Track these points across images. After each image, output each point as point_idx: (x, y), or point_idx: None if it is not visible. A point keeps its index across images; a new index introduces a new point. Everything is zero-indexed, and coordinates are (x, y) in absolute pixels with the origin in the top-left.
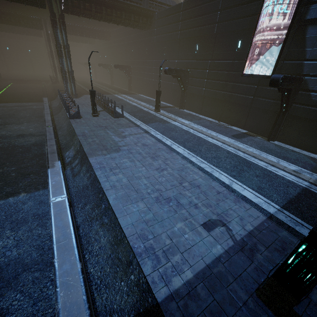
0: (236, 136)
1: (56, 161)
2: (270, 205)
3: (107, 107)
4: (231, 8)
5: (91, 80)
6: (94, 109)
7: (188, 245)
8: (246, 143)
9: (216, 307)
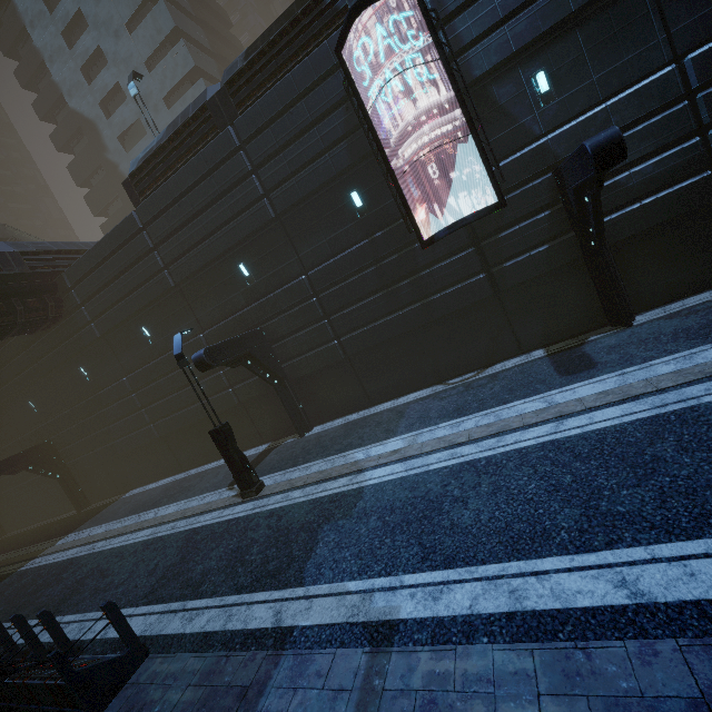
0: (572, 368)
1: None
2: None
3: (8, 684)
4: (279, 154)
5: None
6: None
7: None
8: (642, 357)
9: None
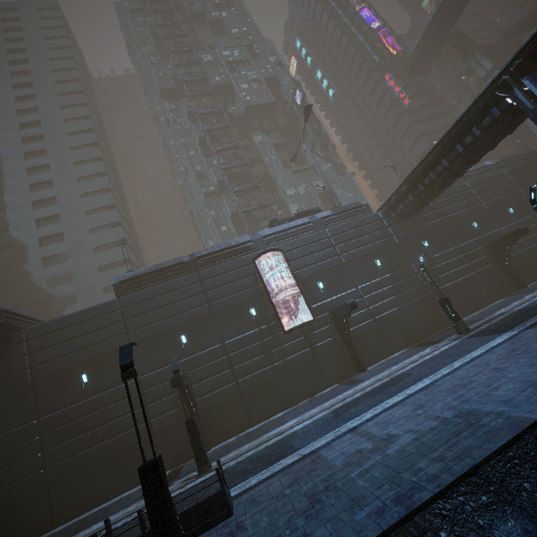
0: (355, 382)
1: None
2: (509, 333)
3: (150, 531)
4: (218, 287)
5: (146, 423)
6: (178, 535)
7: None
8: (376, 373)
9: None
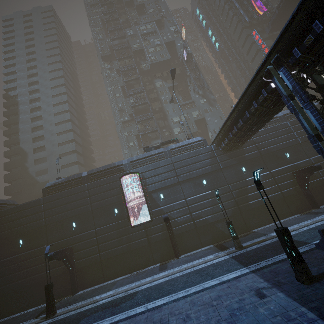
0: (162, 269)
1: None
2: (244, 270)
3: None
4: (98, 194)
5: None
6: None
7: (280, 307)
8: (175, 266)
9: (320, 300)
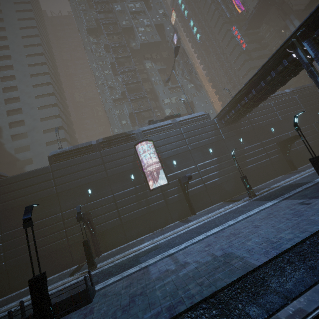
0: (187, 221)
1: (279, 315)
2: (273, 201)
3: None
4: (112, 161)
5: (36, 254)
6: (50, 317)
7: None
8: (199, 217)
9: None
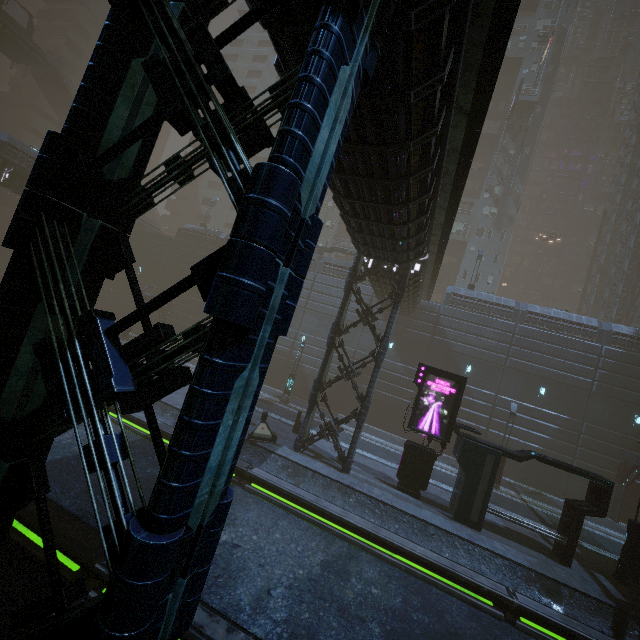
0: None
1: None
2: None
3: None
4: None
5: None
6: None
7: None
8: None
9: None
